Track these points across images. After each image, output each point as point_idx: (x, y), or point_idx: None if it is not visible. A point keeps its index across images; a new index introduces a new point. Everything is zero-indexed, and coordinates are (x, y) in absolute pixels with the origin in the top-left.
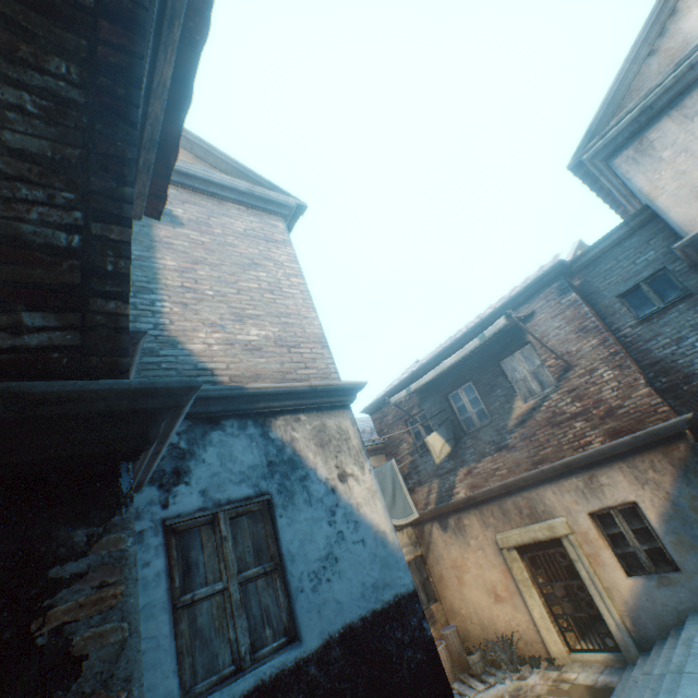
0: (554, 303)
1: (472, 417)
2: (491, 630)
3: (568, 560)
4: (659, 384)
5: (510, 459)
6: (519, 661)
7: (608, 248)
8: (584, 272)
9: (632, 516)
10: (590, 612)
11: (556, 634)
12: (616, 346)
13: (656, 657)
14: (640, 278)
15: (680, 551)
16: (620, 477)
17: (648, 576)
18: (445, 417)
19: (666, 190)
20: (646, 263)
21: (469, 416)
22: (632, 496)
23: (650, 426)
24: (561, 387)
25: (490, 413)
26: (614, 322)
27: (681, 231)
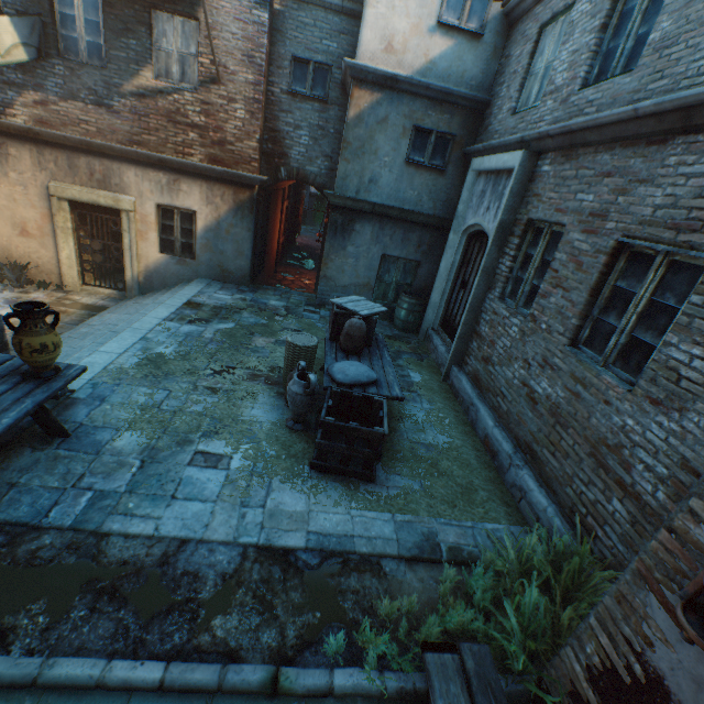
0: (247, 6)
1: (82, 44)
2: (3, 256)
3: (120, 229)
4: (266, 148)
5: (109, 123)
6: (28, 283)
7: (319, 4)
8: (290, 3)
9: (188, 220)
10: (117, 266)
11: (78, 273)
12: (263, 97)
13: (150, 297)
14: (315, 59)
15: (203, 250)
16: (198, 192)
17: (174, 257)
18: (36, 10)
19: (379, 9)
20: (327, 50)
21: (77, 39)
22: (197, 208)
23: (240, 171)
24: (200, 94)
25: (109, 59)
26: (276, 76)
27: (357, 53)
